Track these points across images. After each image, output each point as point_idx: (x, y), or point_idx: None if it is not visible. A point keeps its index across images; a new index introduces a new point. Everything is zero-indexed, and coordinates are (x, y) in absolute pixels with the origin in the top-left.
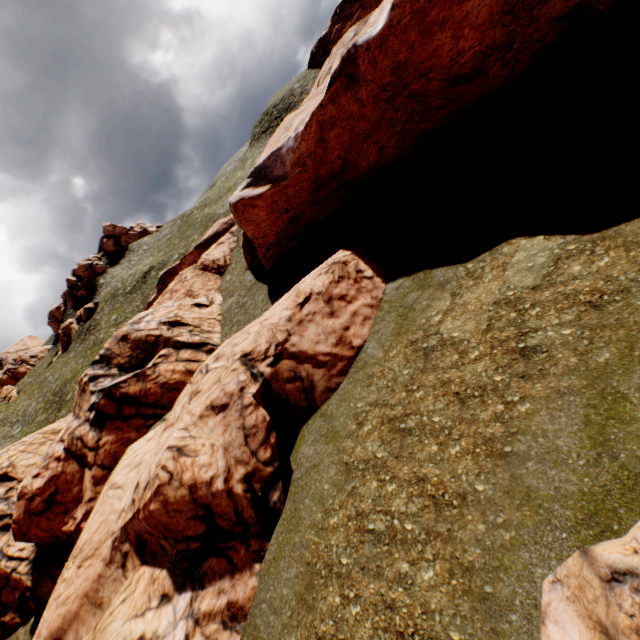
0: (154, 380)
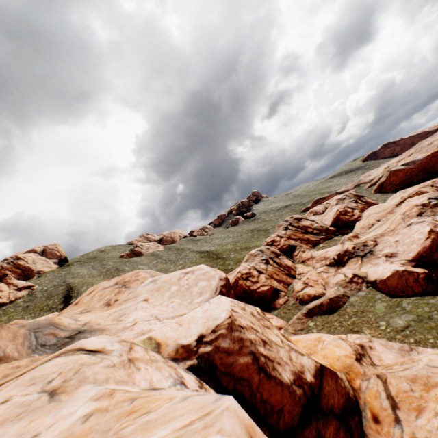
0: (367, 200)
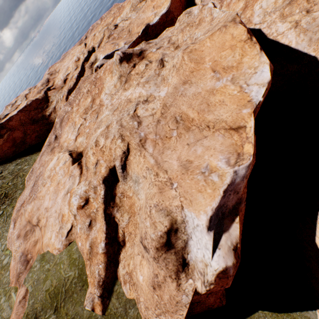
0: None
